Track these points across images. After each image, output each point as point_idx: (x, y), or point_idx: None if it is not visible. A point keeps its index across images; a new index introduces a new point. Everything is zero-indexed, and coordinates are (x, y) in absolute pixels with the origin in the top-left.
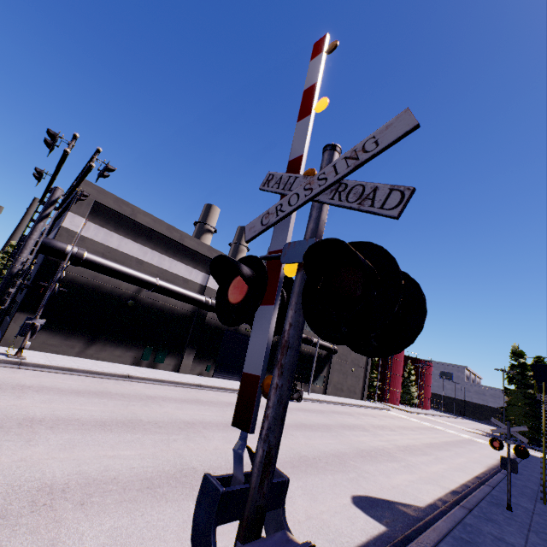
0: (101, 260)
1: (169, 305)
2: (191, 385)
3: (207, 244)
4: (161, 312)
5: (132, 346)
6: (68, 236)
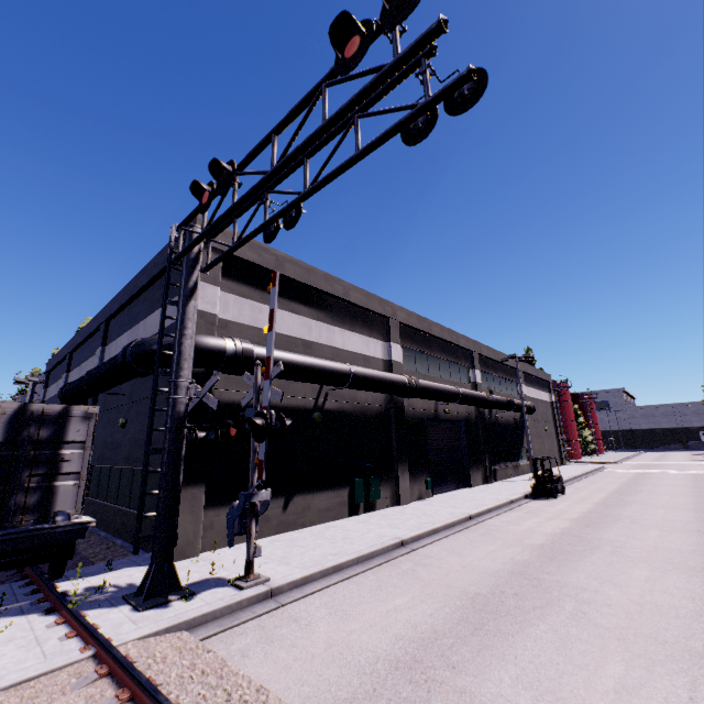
0: (275, 353)
1: (359, 404)
2: (463, 520)
3: (375, 295)
4: (354, 418)
5: (336, 487)
6: (205, 324)
